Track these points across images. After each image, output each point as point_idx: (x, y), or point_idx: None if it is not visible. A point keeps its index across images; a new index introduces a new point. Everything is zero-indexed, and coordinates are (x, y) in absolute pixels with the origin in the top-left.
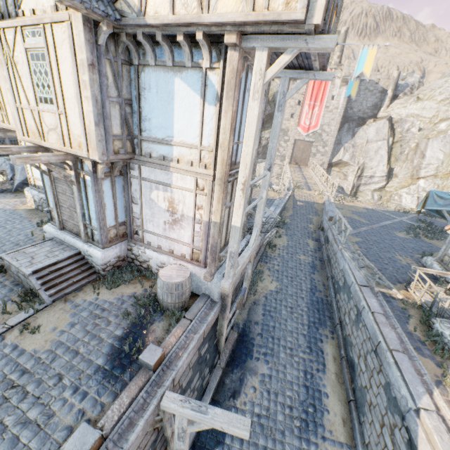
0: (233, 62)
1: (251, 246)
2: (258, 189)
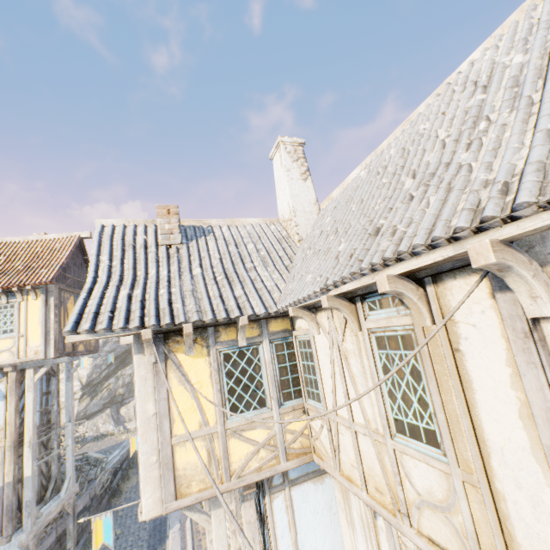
0: (13, 377)
1: (63, 494)
2: (109, 437)
